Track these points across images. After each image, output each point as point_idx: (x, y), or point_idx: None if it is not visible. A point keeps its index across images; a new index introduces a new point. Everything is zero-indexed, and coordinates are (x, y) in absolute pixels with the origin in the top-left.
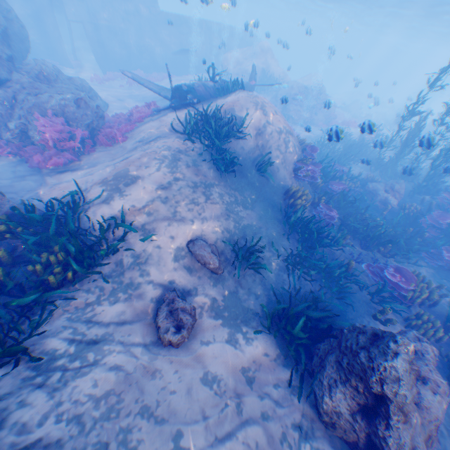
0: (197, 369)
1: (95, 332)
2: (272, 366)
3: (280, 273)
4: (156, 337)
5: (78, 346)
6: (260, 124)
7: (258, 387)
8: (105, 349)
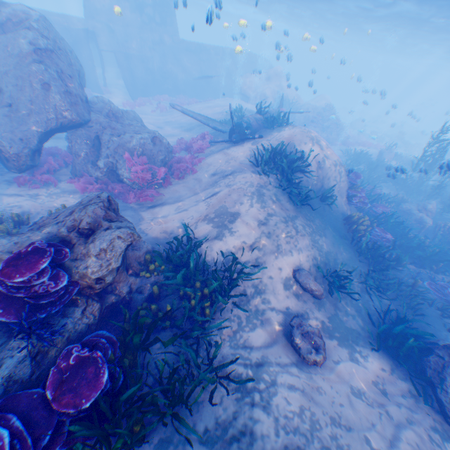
0: (343, 384)
1: (256, 357)
2: (391, 379)
3: (362, 294)
4: (299, 358)
5: (252, 369)
6: (319, 158)
7: (391, 397)
8: (272, 371)
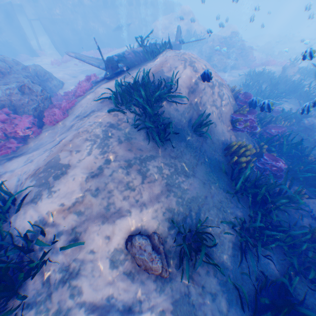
0: None
1: None
2: None
3: (235, 253)
4: None
5: None
6: (191, 82)
7: None
8: None
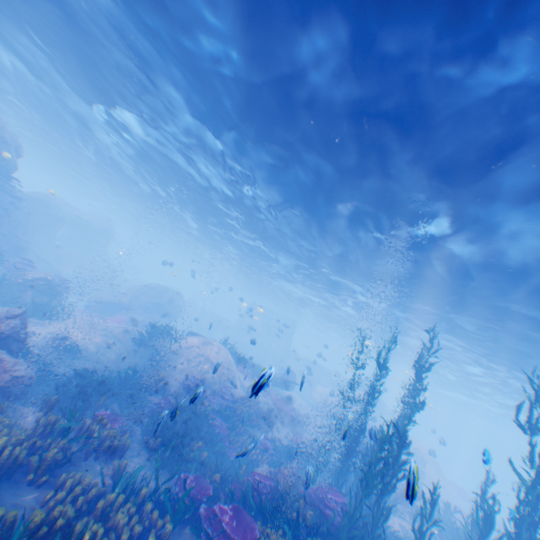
0: None
1: None
2: None
3: (68, 374)
4: None
5: None
6: (193, 344)
7: None
8: None
